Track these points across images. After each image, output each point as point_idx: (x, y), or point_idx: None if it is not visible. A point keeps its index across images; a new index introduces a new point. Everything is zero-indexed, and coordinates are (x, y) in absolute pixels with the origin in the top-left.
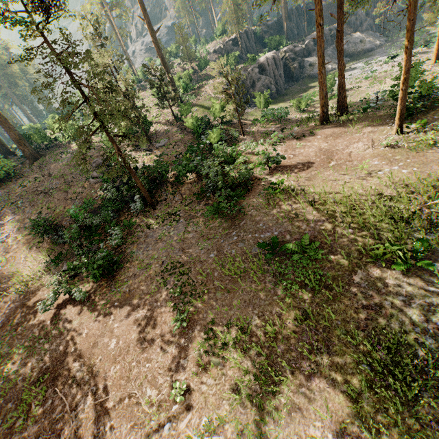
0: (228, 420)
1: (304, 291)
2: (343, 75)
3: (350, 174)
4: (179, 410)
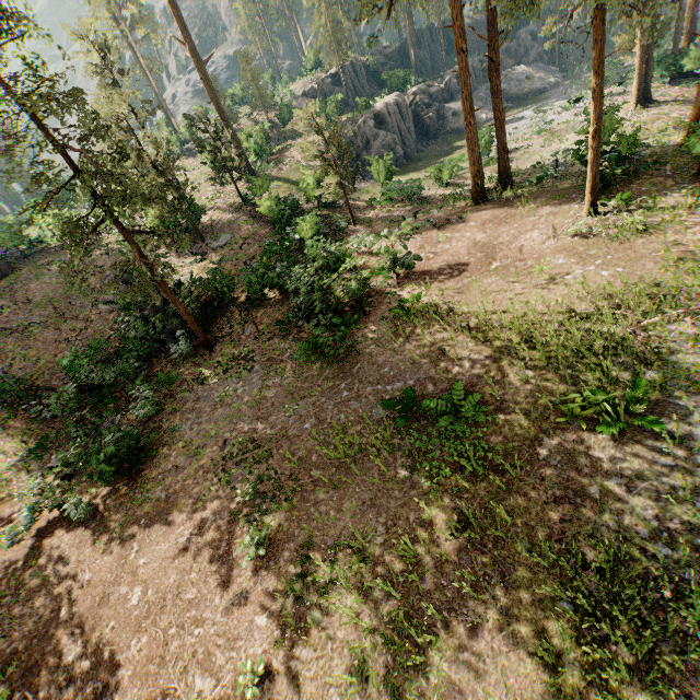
0: None
1: (459, 479)
2: (503, 128)
3: (523, 281)
4: None
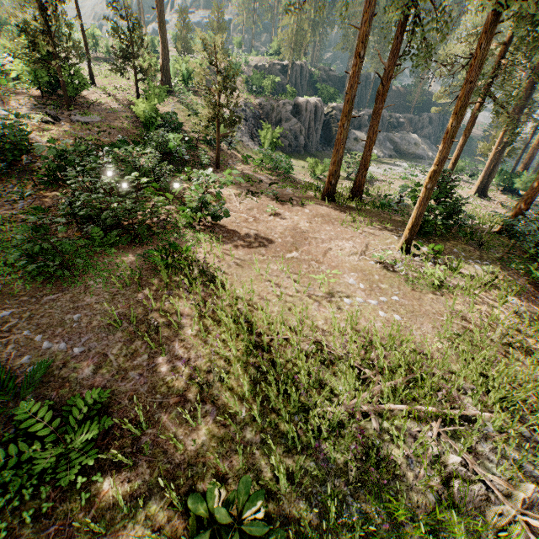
0: None
1: None
2: (371, 148)
3: (304, 283)
4: None
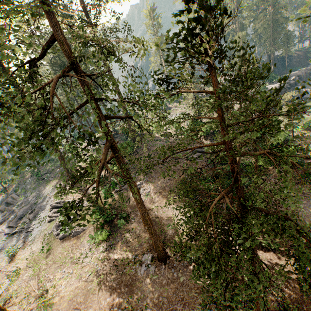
0: None
1: None
2: None
3: None
4: None
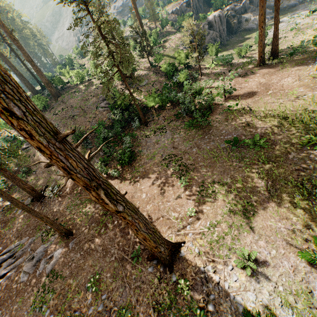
0: (222, 222)
1: (259, 163)
2: (277, 28)
3: (283, 98)
4: (193, 220)
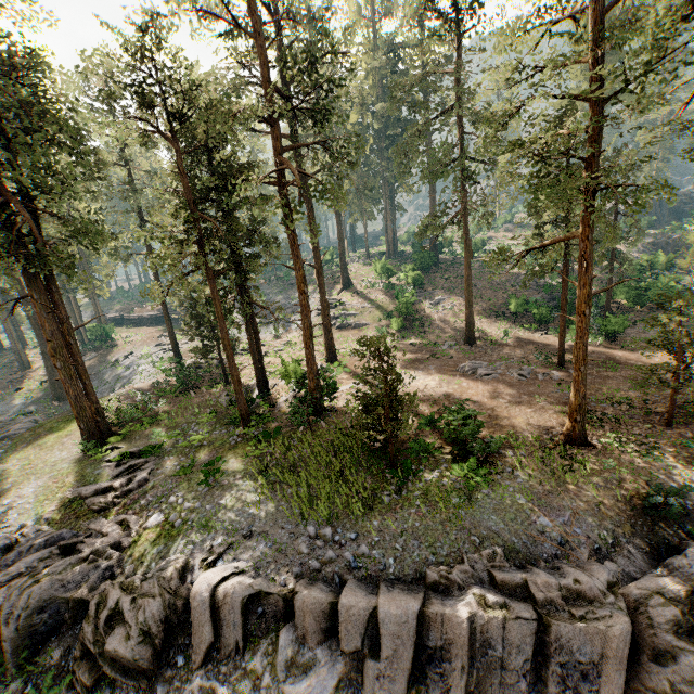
0: None
1: None
2: None
3: None
4: None
